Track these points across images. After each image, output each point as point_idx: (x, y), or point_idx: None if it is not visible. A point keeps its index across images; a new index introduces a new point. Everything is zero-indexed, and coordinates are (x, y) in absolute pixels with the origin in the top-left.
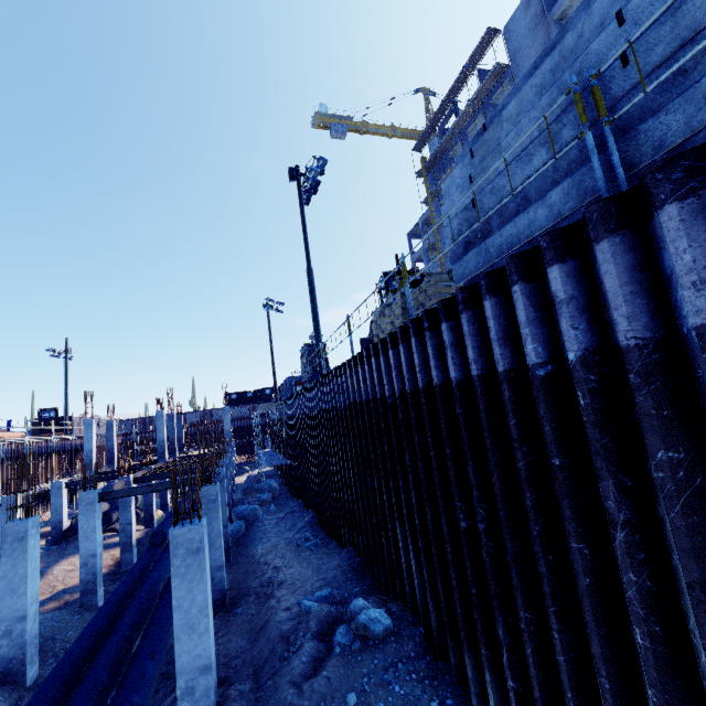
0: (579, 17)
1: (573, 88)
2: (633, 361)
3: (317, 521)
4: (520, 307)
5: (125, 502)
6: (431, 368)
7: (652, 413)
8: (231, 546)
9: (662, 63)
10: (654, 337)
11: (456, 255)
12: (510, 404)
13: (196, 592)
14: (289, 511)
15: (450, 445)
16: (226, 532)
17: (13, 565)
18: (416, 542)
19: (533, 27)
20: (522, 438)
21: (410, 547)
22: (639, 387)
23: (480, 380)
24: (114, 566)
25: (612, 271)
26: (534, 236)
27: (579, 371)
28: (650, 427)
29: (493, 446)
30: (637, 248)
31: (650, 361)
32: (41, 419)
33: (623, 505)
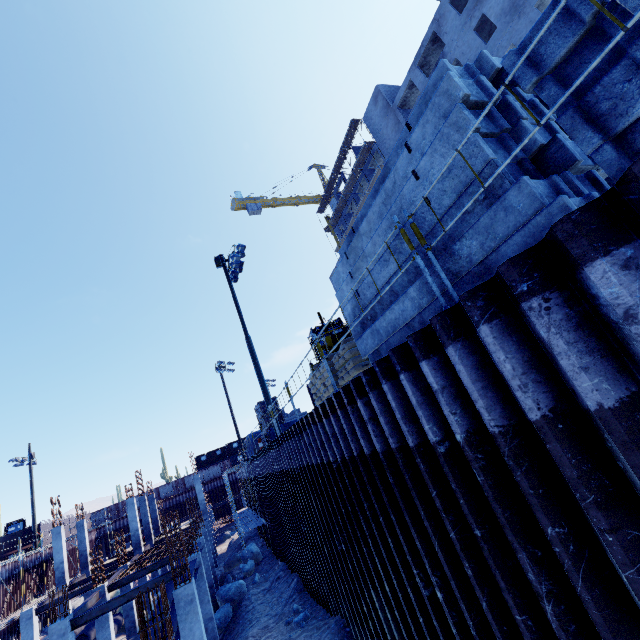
0: (394, 160)
1: (397, 226)
2: (502, 446)
3: (302, 585)
4: (409, 392)
5: (101, 617)
6: (360, 439)
7: (531, 492)
8: (220, 638)
9: (452, 205)
10: (510, 423)
11: (356, 332)
12: (427, 476)
13: None
14: (274, 578)
15: (393, 511)
16: (212, 625)
17: None
18: (393, 609)
19: (384, 114)
20: (446, 508)
21: (389, 616)
22: (514, 469)
23: (399, 452)
24: None
25: (463, 371)
26: (408, 321)
27: (468, 451)
28: (534, 505)
29: (427, 514)
30: (475, 351)
31: (514, 445)
32: (7, 536)
33: (541, 576)
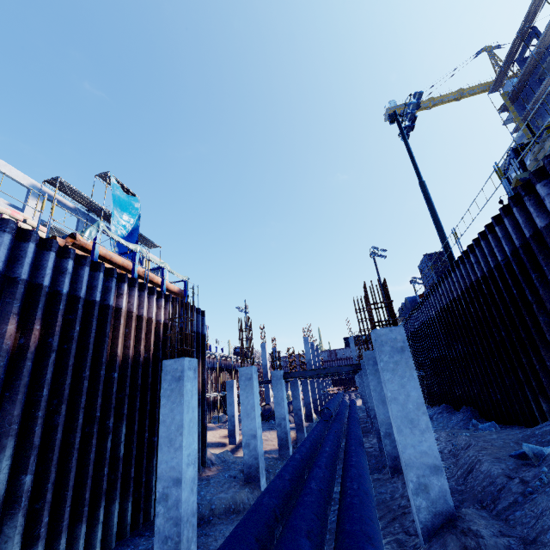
0: None
1: None
2: None
3: (477, 414)
4: None
5: (295, 392)
6: None
7: None
8: None
9: None
10: None
11: None
12: None
13: (409, 388)
14: (435, 412)
15: None
16: None
17: (246, 396)
18: None
19: None
20: None
21: None
22: None
23: None
24: (292, 442)
25: None
26: None
27: None
28: None
29: None
30: None
31: None
32: (235, 352)
33: None
